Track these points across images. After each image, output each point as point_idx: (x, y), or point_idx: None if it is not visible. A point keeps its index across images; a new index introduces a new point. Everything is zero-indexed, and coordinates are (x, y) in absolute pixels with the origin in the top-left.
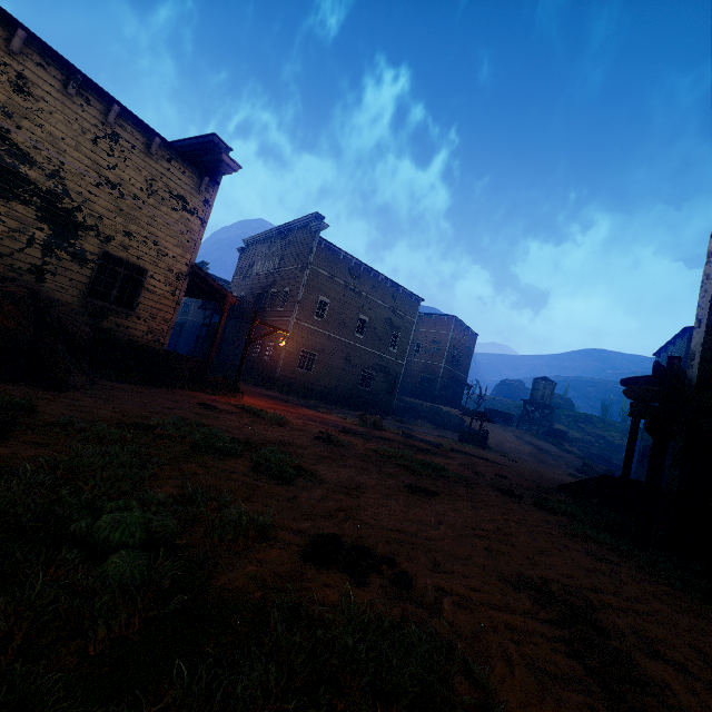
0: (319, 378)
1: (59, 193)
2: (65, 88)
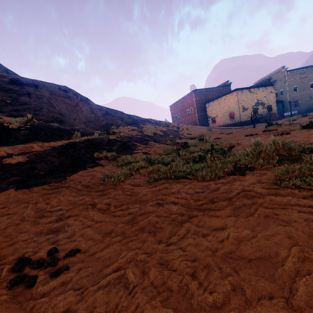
0: (302, 107)
1: (261, 102)
2: (258, 90)
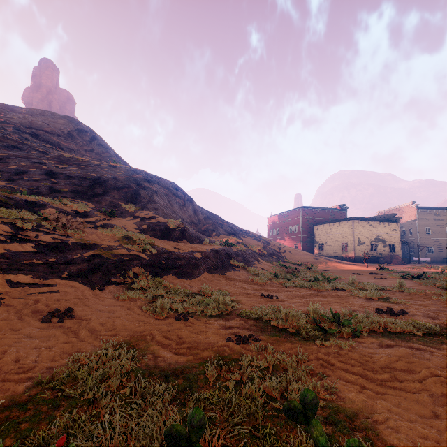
0: (437, 254)
1: (382, 238)
2: (378, 224)
